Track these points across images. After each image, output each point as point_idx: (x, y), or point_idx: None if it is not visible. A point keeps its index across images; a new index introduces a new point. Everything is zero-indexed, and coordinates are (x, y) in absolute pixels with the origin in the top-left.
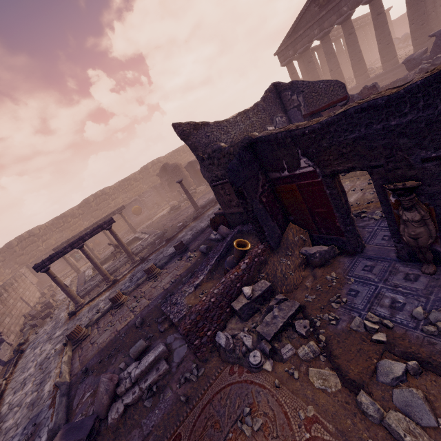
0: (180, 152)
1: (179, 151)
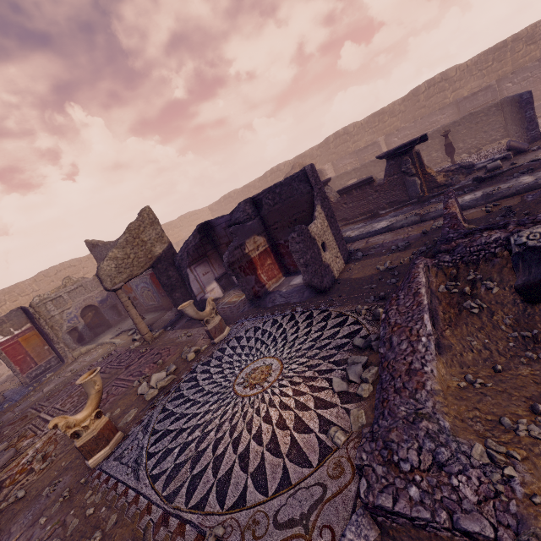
0: (384, 116)
1: (383, 113)
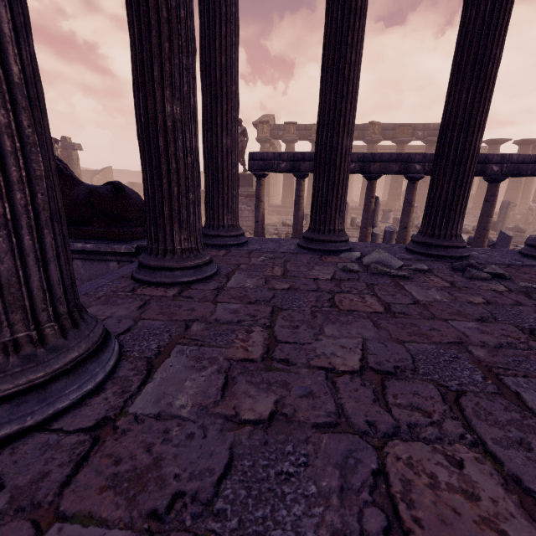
0: None
1: None
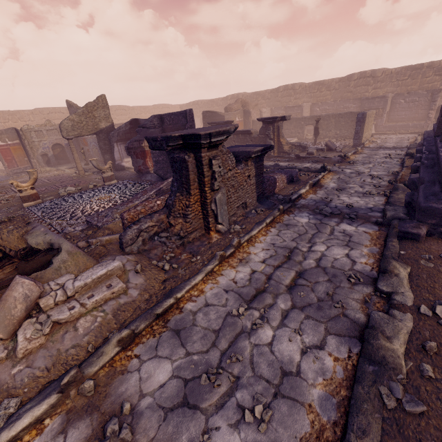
0: (322, 86)
1: (323, 84)
